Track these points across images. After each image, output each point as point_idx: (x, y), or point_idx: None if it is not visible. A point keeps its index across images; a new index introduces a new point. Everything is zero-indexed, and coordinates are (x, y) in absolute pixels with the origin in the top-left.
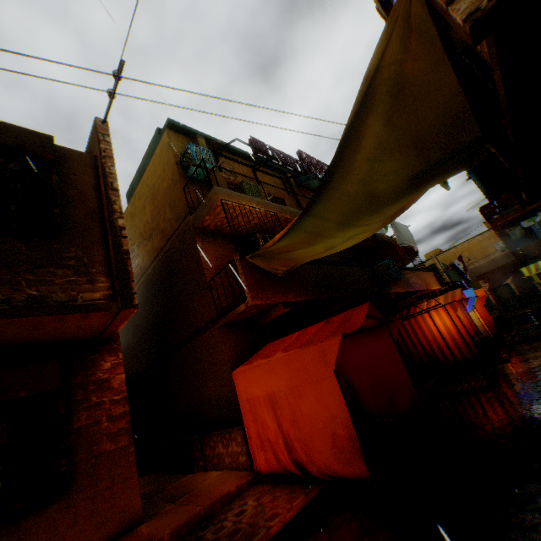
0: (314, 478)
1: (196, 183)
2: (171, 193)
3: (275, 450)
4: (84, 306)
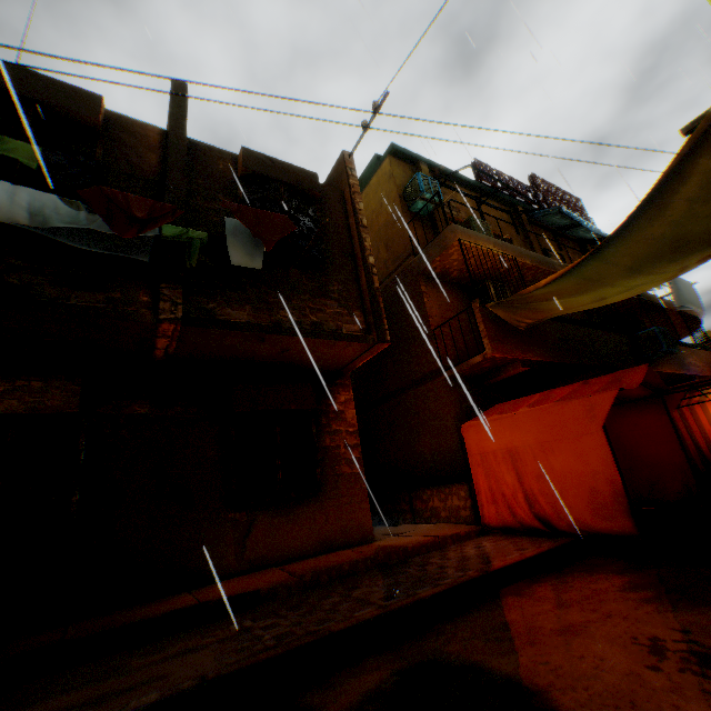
0: (560, 534)
1: (418, 219)
2: (388, 231)
3: (511, 506)
4: (349, 335)
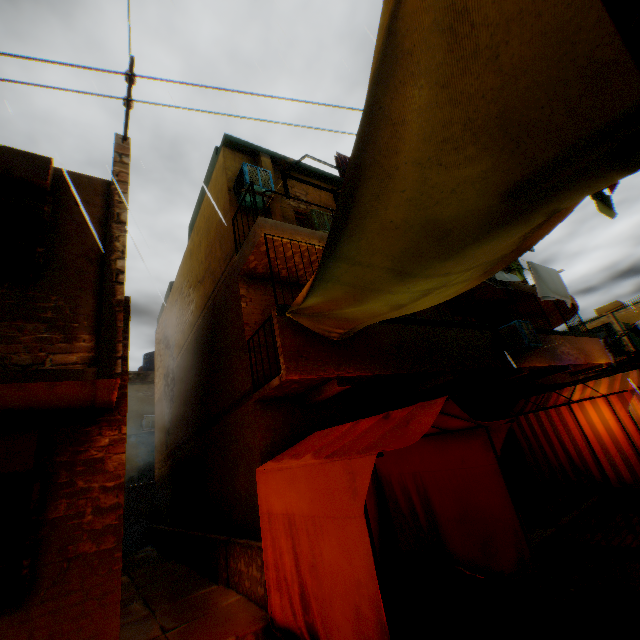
0: None
1: (251, 213)
2: (221, 227)
3: (292, 597)
4: (50, 372)
